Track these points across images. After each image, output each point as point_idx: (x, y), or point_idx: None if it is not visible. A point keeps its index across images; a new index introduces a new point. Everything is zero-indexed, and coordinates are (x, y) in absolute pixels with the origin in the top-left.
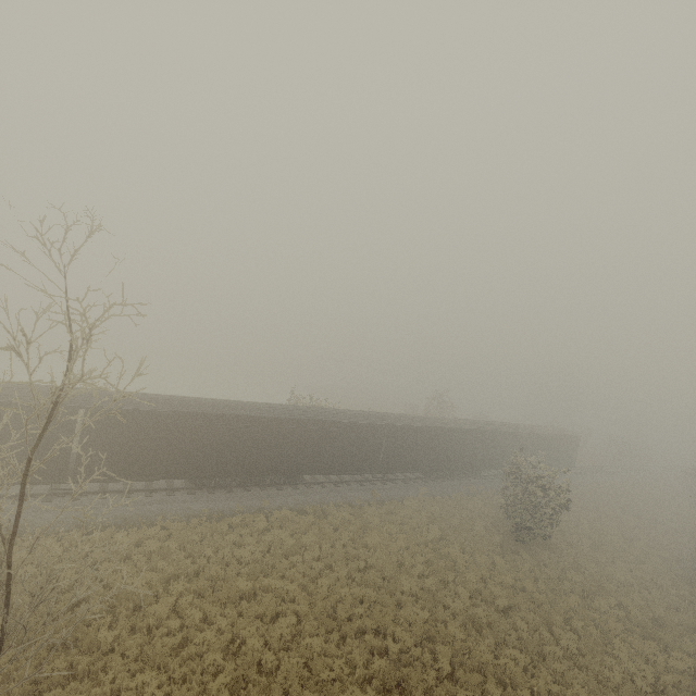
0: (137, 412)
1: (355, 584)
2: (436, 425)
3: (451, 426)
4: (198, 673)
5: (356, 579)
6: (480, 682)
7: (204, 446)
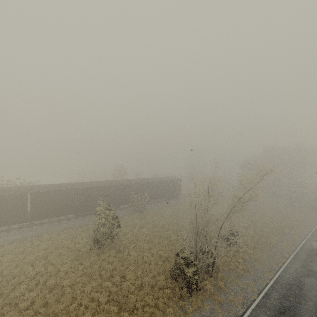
0: None
1: None
2: (74, 187)
3: (87, 186)
4: None
5: None
6: None
7: None
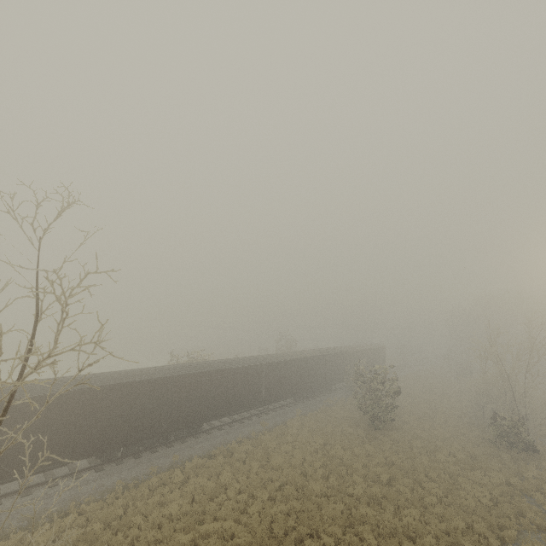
0: (38, 398)
1: (278, 502)
2: (298, 357)
3: (308, 356)
4: None
5: (277, 498)
6: (397, 543)
7: (111, 417)
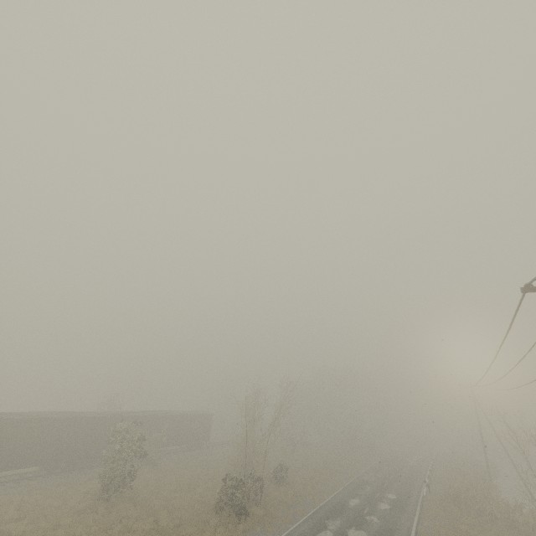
0: None
1: None
2: (64, 416)
3: (82, 416)
4: None
5: None
6: None
7: None
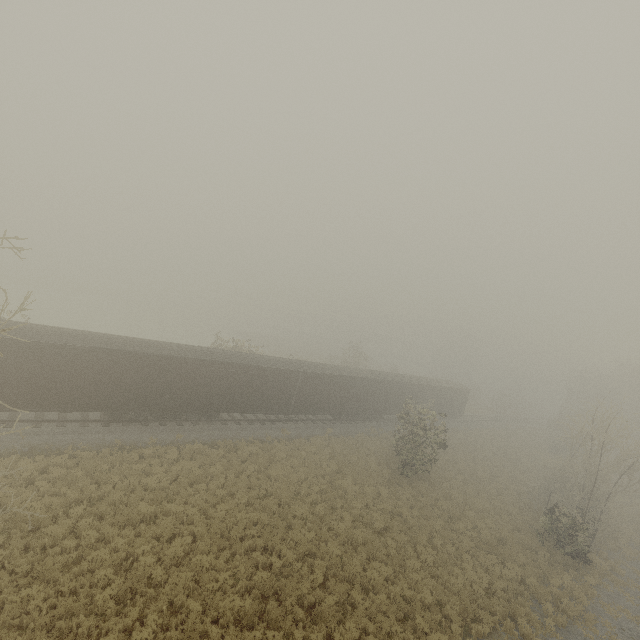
0: (49, 345)
1: (252, 509)
2: (346, 374)
3: (360, 376)
4: (87, 587)
5: (254, 505)
6: (347, 589)
7: (120, 382)
